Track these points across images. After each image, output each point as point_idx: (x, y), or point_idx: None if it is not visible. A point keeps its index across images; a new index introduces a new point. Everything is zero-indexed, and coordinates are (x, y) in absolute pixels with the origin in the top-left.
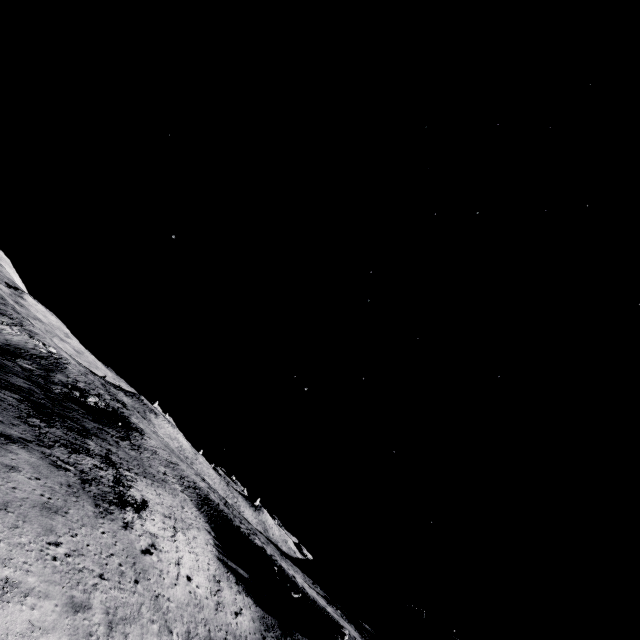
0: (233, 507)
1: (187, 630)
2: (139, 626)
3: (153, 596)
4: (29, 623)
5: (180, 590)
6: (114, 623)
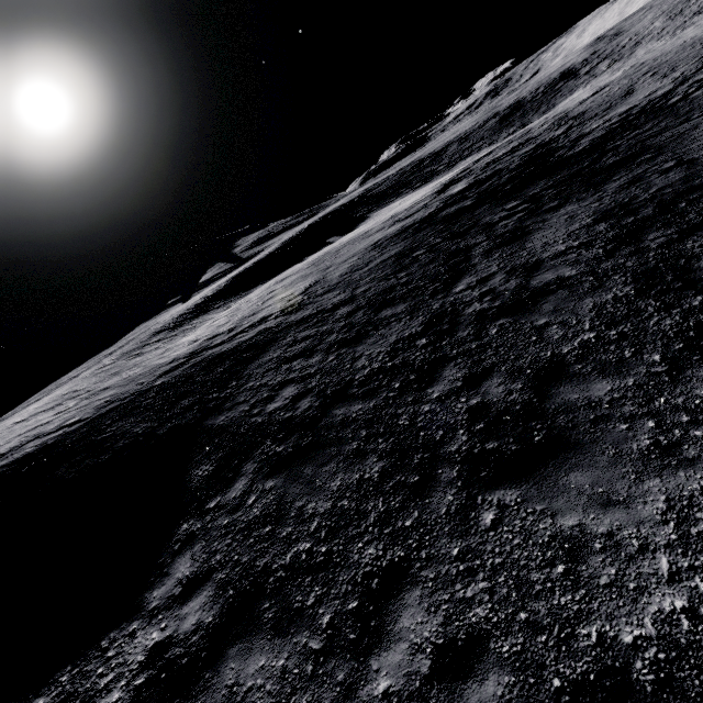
0: None
1: None
2: None
3: None
4: None
5: None
6: None
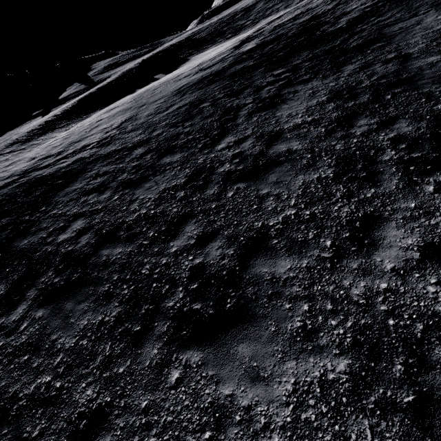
0: None
1: None
2: None
3: None
4: None
5: None
6: None
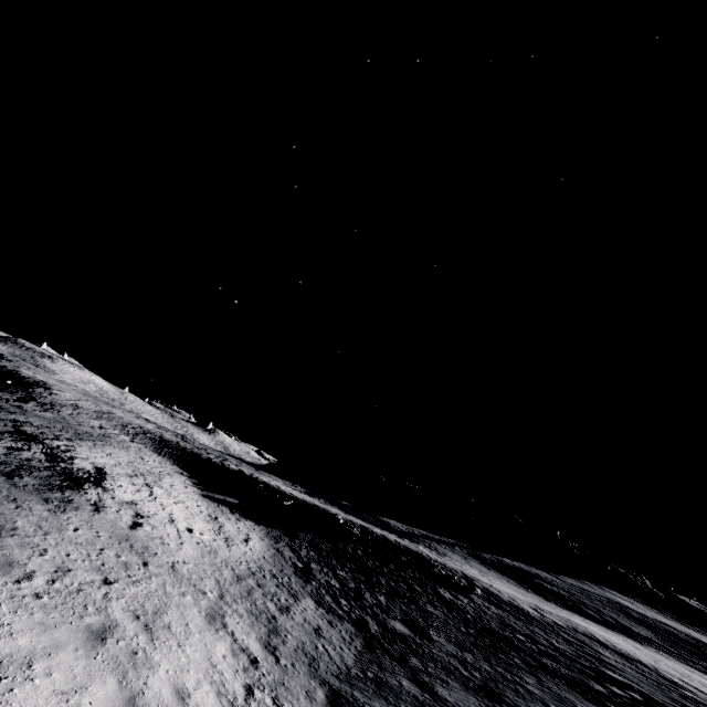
0: (192, 439)
1: (216, 581)
2: (174, 608)
3: (169, 569)
4: (56, 694)
5: (189, 547)
6: (150, 623)
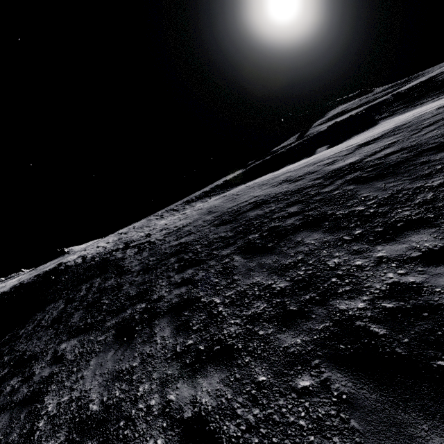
0: None
1: None
2: None
3: None
4: None
5: None
6: None
